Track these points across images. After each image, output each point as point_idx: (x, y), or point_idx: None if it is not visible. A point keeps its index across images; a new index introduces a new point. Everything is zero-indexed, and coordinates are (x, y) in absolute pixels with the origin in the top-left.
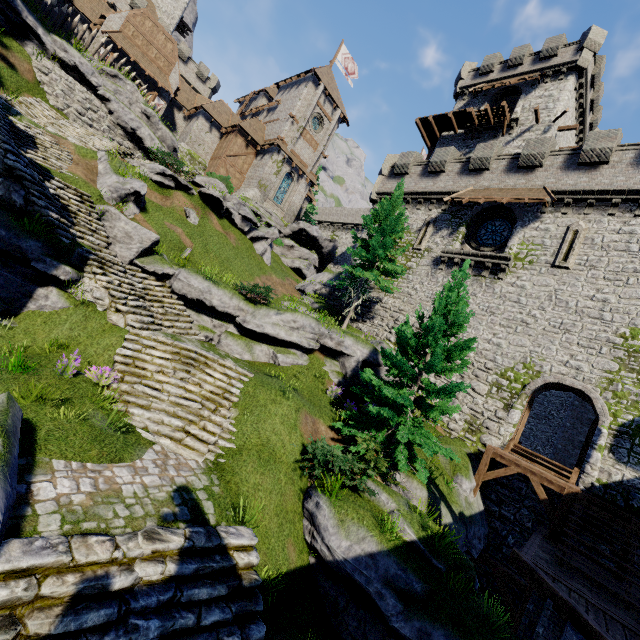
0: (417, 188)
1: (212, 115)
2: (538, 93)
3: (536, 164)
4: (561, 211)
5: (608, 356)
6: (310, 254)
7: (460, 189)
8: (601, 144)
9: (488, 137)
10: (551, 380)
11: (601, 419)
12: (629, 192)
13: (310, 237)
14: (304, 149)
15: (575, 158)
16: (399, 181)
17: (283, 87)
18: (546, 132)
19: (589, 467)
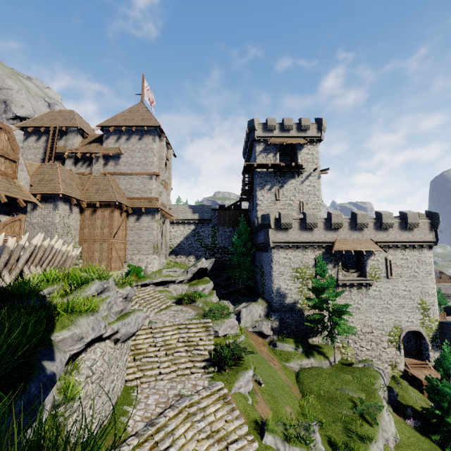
0: (302, 239)
1: (72, 196)
2: (306, 151)
3: (365, 228)
4: (381, 251)
5: (419, 313)
6: (212, 284)
7: (330, 240)
8: (389, 221)
9: (289, 177)
10: (407, 330)
11: (426, 339)
12: (402, 242)
13: (203, 269)
14: (163, 194)
15: (377, 224)
16: (286, 233)
17: (112, 131)
18: (319, 178)
19: (431, 359)
